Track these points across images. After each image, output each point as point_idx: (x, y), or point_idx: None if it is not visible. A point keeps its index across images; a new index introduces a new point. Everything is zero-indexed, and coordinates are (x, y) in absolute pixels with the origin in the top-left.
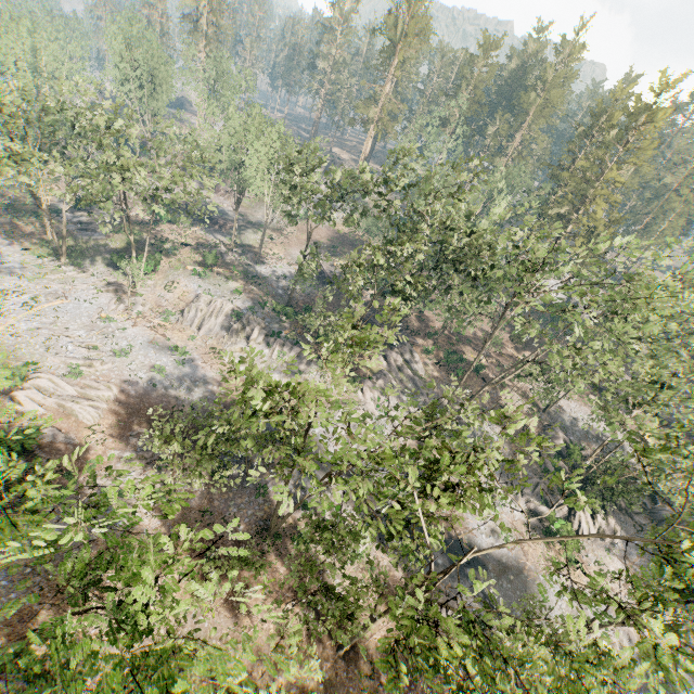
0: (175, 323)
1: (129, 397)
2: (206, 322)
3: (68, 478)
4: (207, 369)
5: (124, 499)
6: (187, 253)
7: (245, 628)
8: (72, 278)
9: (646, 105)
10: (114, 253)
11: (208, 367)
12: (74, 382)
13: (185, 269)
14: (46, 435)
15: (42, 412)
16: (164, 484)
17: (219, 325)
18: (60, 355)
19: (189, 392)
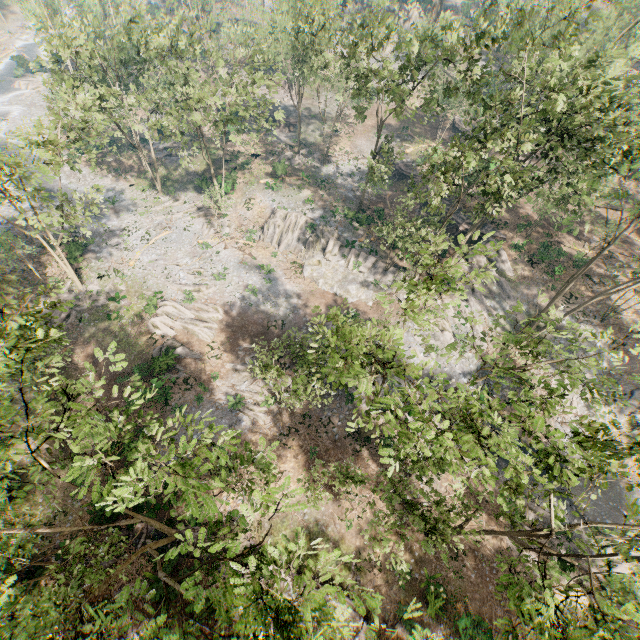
0: (257, 241)
1: (232, 316)
2: (284, 237)
3: (202, 388)
4: (291, 284)
5: (243, 404)
6: (257, 165)
7: (347, 510)
8: (170, 207)
9: None
10: (197, 176)
11: (291, 282)
12: (190, 306)
13: (259, 183)
14: (180, 353)
15: (174, 334)
16: (270, 391)
17: (296, 239)
18: (175, 282)
19: (278, 308)
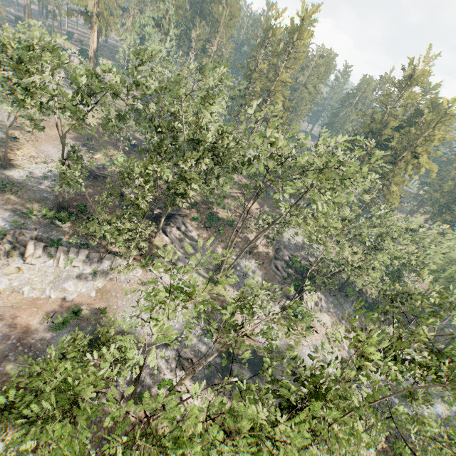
0: None
1: None
2: None
3: None
4: None
5: None
6: None
7: None
8: None
9: (297, 27)
10: None
11: None
12: None
13: None
14: None
15: None
16: None
17: None
18: None
19: None
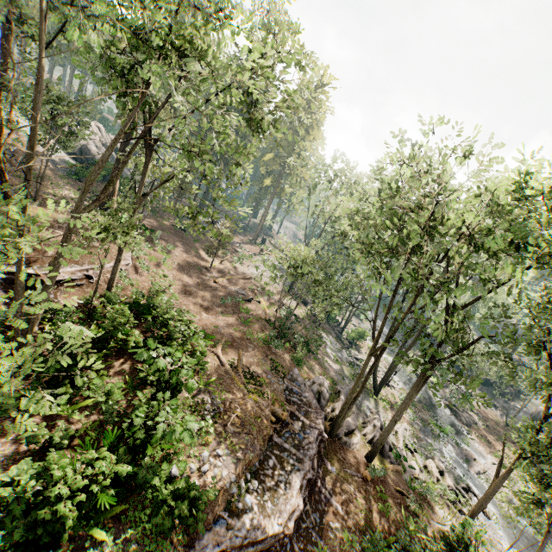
0: None
1: None
2: None
3: None
4: None
5: None
6: None
7: None
8: None
9: None
10: None
11: None
12: None
13: None
14: None
15: None
16: None
17: None
18: None
19: None
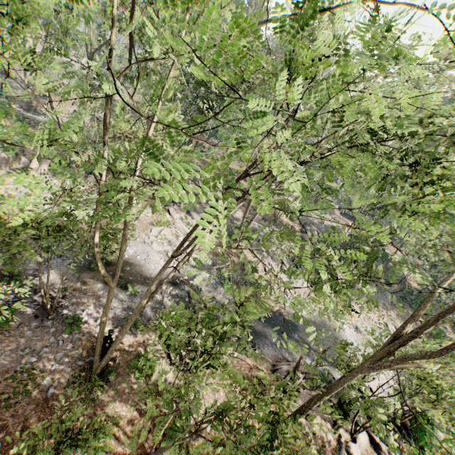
0: None
1: None
2: None
3: None
4: None
5: None
6: None
7: None
8: None
9: None
10: None
11: None
12: None
13: None
14: None
15: None
16: None
17: None
18: None
19: None
